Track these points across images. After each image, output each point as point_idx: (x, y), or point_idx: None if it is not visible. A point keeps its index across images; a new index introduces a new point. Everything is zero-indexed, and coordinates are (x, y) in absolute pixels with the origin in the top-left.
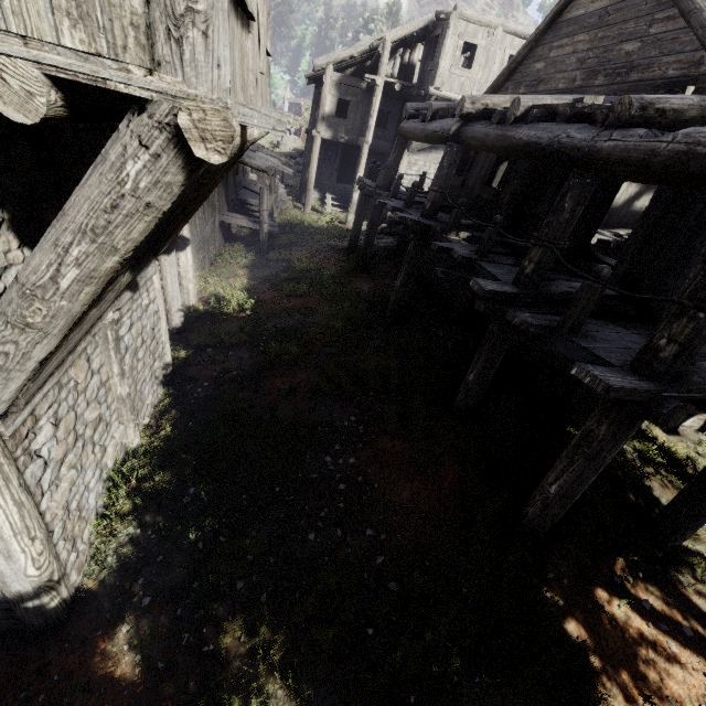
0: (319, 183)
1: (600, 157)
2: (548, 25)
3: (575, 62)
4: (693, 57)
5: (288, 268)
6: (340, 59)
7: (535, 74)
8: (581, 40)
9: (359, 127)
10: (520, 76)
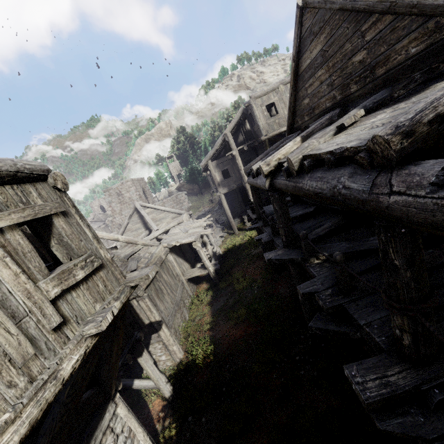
0: (236, 213)
1: (395, 215)
2: (295, 80)
3: (326, 87)
4: (426, 29)
5: (233, 291)
6: (211, 155)
7: (307, 106)
8: (320, 74)
9: (239, 176)
10: (299, 112)
